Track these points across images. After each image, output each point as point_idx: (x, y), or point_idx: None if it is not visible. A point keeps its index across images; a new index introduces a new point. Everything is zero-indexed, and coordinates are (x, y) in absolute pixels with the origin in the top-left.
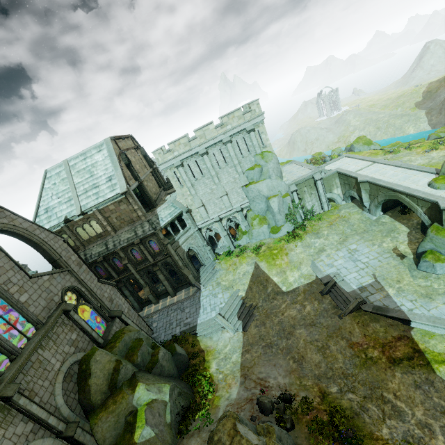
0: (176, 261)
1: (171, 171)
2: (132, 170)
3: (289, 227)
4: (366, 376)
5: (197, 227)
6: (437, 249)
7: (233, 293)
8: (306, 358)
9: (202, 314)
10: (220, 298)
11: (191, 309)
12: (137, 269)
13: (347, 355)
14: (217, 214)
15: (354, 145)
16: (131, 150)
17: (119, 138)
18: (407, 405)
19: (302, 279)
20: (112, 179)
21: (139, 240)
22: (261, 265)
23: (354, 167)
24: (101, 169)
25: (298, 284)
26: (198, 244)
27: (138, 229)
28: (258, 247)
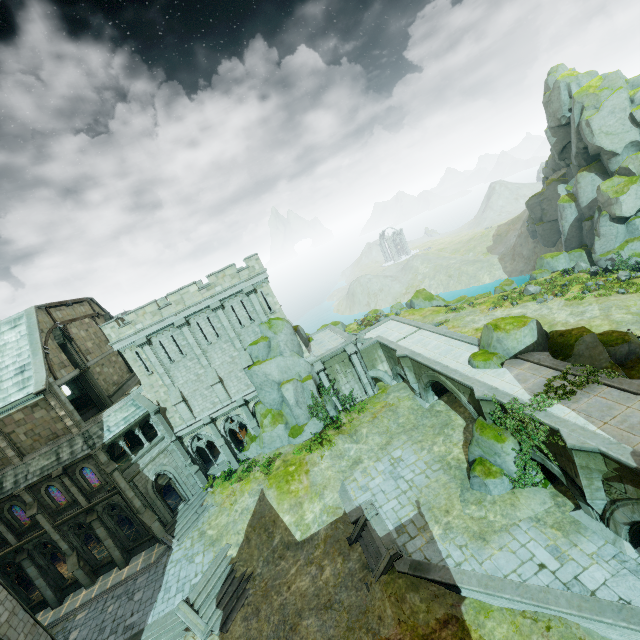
0: (129, 500)
1: (132, 351)
2: (70, 353)
3: (316, 425)
4: None
5: (174, 436)
6: (486, 457)
7: (220, 552)
8: None
9: (160, 602)
10: (197, 564)
11: (146, 591)
12: (56, 522)
13: None
14: (208, 412)
15: (414, 301)
16: (82, 320)
17: (59, 305)
18: None
19: (325, 516)
20: (25, 370)
21: (61, 469)
22: (269, 494)
23: (397, 335)
24: (11, 354)
25: (319, 525)
26: (177, 463)
27: (63, 450)
28: (271, 462)
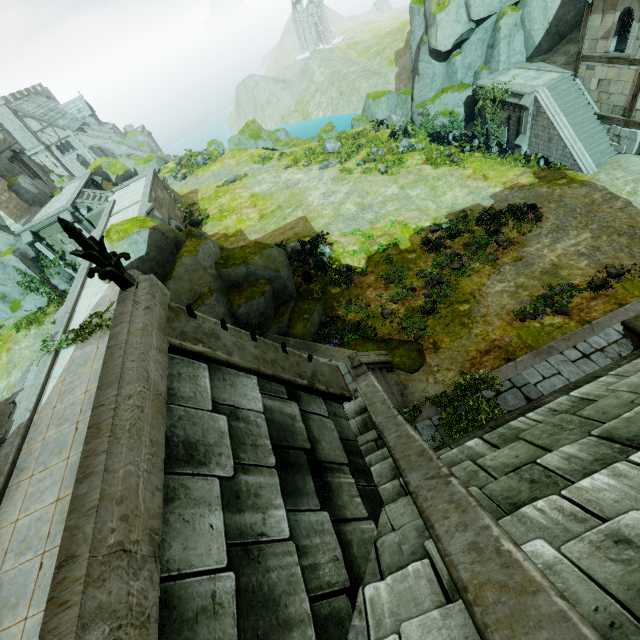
0: None
1: None
2: None
3: (38, 300)
4: None
5: None
6: None
7: None
8: None
9: None
10: None
11: None
12: None
13: None
14: None
15: (240, 137)
16: None
17: None
18: None
19: (5, 392)
20: None
21: None
22: None
23: (124, 204)
24: None
25: None
26: None
27: None
28: None
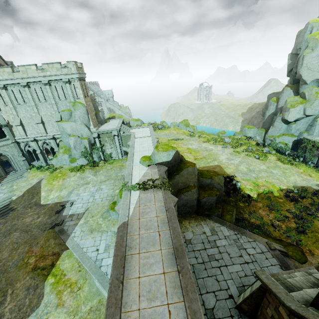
0: None
1: None
2: None
3: (84, 161)
4: (13, 275)
5: (14, 140)
6: (116, 202)
7: (9, 196)
8: (0, 253)
9: None
10: None
11: None
12: None
13: (20, 258)
14: (34, 136)
15: (179, 124)
16: None
17: None
18: (11, 300)
19: (56, 199)
20: None
21: None
22: (43, 181)
23: (140, 135)
24: None
25: (52, 201)
26: (14, 153)
27: None
28: (56, 169)
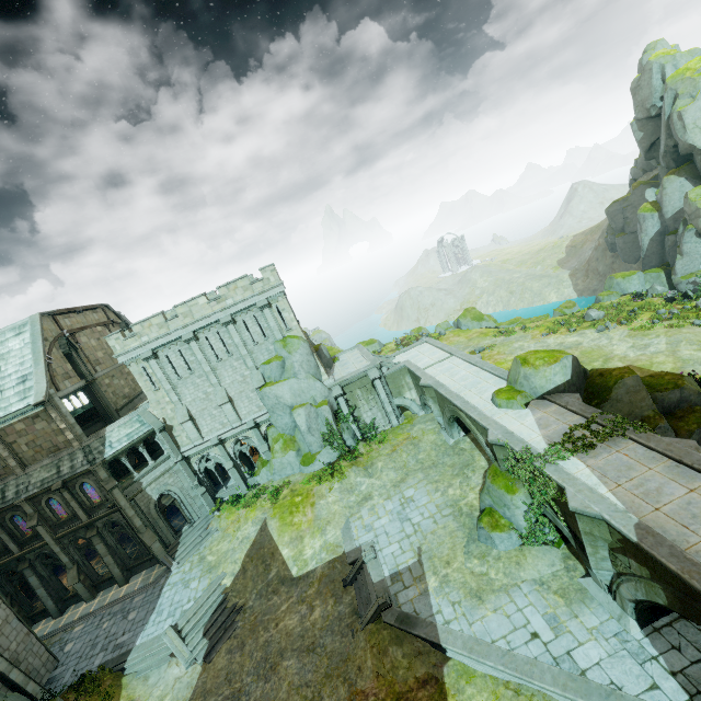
0: (129, 519)
1: (138, 365)
2: (76, 363)
3: (330, 454)
4: None
5: (180, 455)
6: (496, 508)
7: (215, 580)
8: None
9: (151, 625)
10: (192, 590)
11: (140, 612)
12: (57, 535)
13: None
14: (217, 433)
15: (461, 320)
16: (93, 328)
17: (68, 312)
18: None
19: (324, 554)
20: (27, 380)
21: (61, 483)
22: (271, 524)
23: (426, 361)
24: (14, 363)
25: (317, 562)
26: (182, 484)
27: (63, 463)
28: (279, 490)
